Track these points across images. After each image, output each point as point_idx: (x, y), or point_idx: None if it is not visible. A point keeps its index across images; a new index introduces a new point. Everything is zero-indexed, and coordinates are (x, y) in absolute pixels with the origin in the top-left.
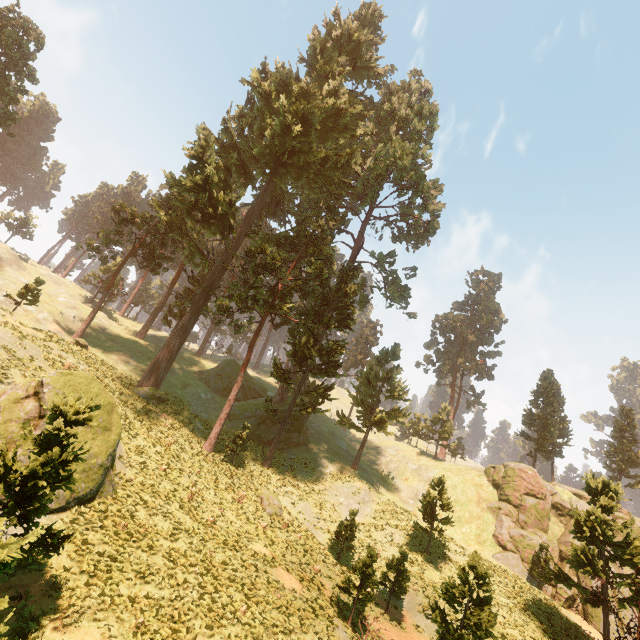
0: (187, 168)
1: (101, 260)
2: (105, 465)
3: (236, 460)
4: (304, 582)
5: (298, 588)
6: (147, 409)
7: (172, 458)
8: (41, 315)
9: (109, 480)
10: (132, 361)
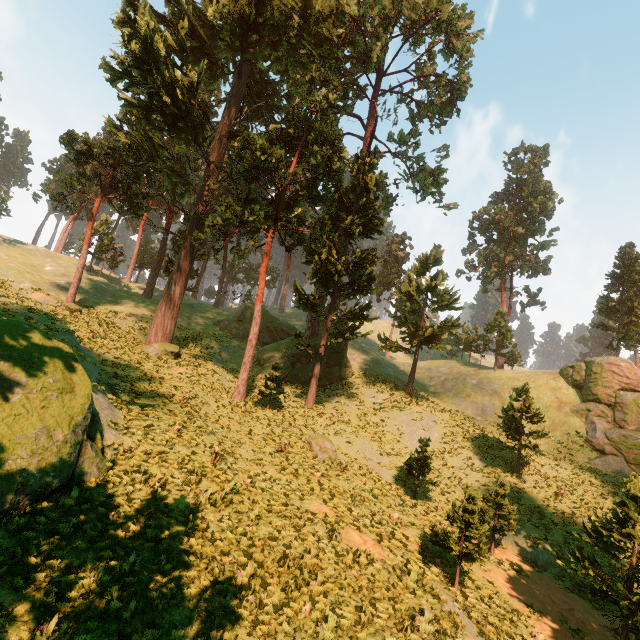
0: (122, 45)
1: (69, 209)
2: (72, 440)
3: (273, 405)
4: (384, 541)
5: (378, 553)
6: (157, 366)
7: (189, 415)
8: (22, 286)
9: (88, 458)
10: (139, 321)
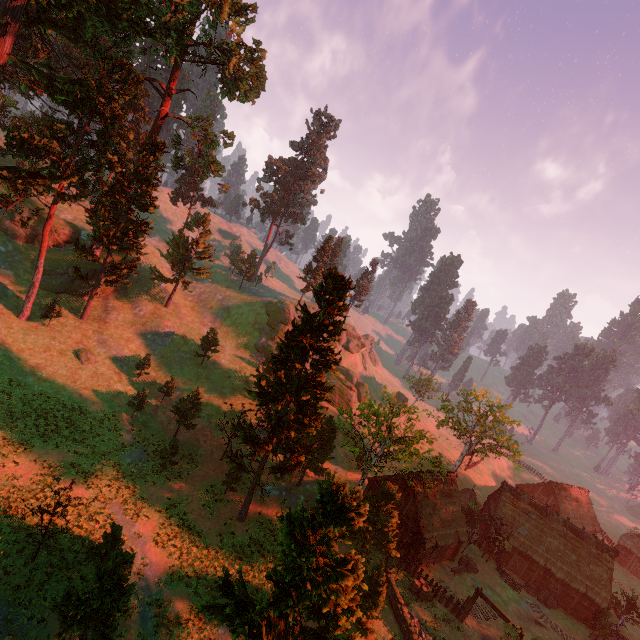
0: None
1: None
2: None
3: (54, 321)
4: (106, 404)
5: (101, 409)
6: None
7: None
8: None
9: None
10: None
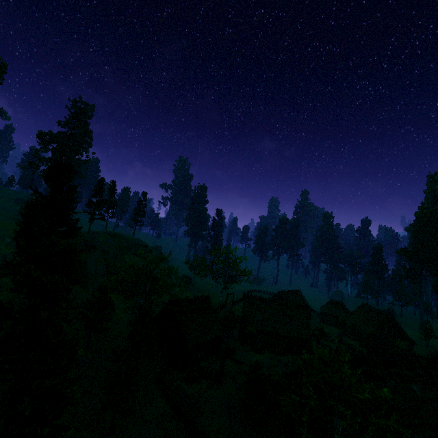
0: None
1: None
2: None
3: None
4: None
5: None
6: None
7: None
8: None
9: None
10: None
